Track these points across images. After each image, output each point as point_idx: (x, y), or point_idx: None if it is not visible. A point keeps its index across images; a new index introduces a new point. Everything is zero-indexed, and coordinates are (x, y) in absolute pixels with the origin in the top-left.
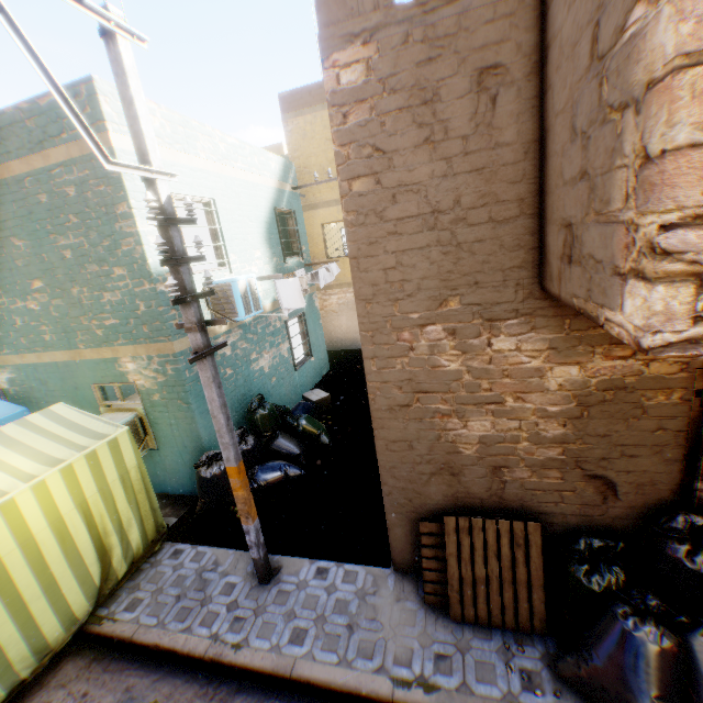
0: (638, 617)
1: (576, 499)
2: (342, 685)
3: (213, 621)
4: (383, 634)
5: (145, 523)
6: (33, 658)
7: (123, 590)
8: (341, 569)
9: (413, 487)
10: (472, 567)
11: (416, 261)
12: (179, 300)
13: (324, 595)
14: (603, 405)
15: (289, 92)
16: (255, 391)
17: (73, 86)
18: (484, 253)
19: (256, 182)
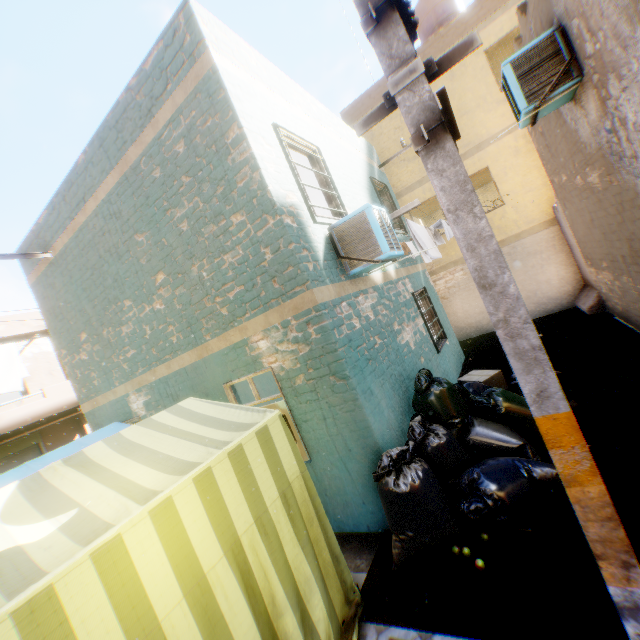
0: None
1: None
2: None
3: None
4: None
5: (327, 583)
6: None
7: None
8: None
9: None
10: None
11: None
12: None
13: None
14: None
15: (349, 106)
16: (409, 372)
17: (170, 25)
18: None
19: (349, 151)
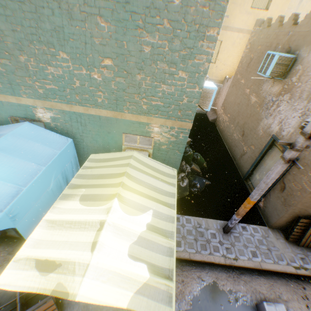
0: None
1: None
2: (280, 270)
3: (218, 250)
4: (280, 252)
5: None
6: None
7: None
8: (250, 227)
9: (305, 208)
10: None
11: None
12: None
13: (252, 238)
14: None
15: None
16: None
17: None
18: None
19: None
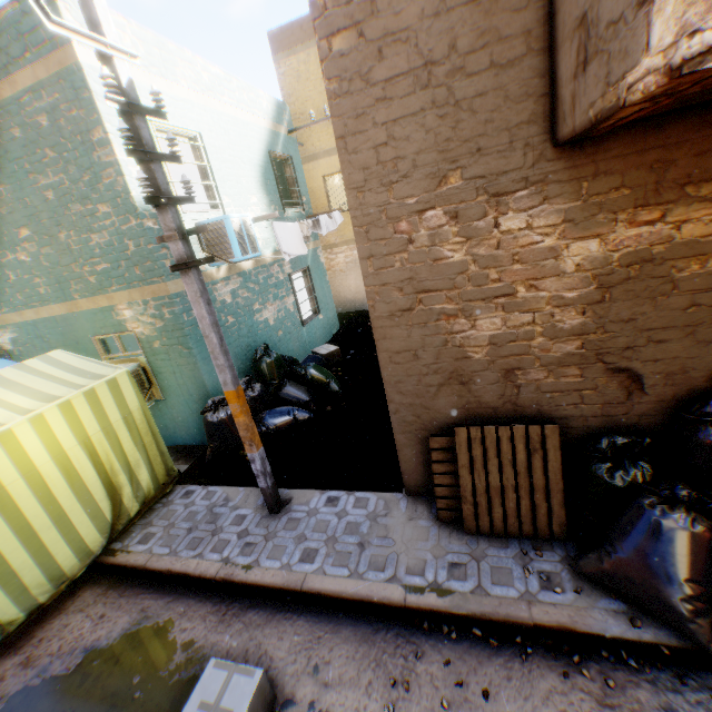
0: (667, 506)
1: (597, 398)
2: (353, 595)
3: (224, 548)
4: (395, 549)
5: (154, 466)
6: (50, 585)
7: (136, 527)
8: (351, 497)
9: (421, 401)
10: (486, 478)
11: (410, 133)
12: (153, 200)
13: (335, 520)
14: (627, 284)
15: (279, 29)
16: (260, 343)
17: None
18: (487, 110)
19: (246, 121)
